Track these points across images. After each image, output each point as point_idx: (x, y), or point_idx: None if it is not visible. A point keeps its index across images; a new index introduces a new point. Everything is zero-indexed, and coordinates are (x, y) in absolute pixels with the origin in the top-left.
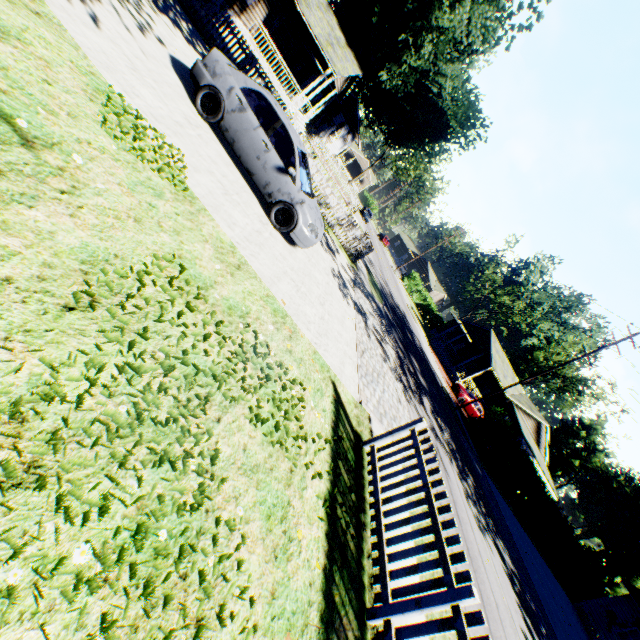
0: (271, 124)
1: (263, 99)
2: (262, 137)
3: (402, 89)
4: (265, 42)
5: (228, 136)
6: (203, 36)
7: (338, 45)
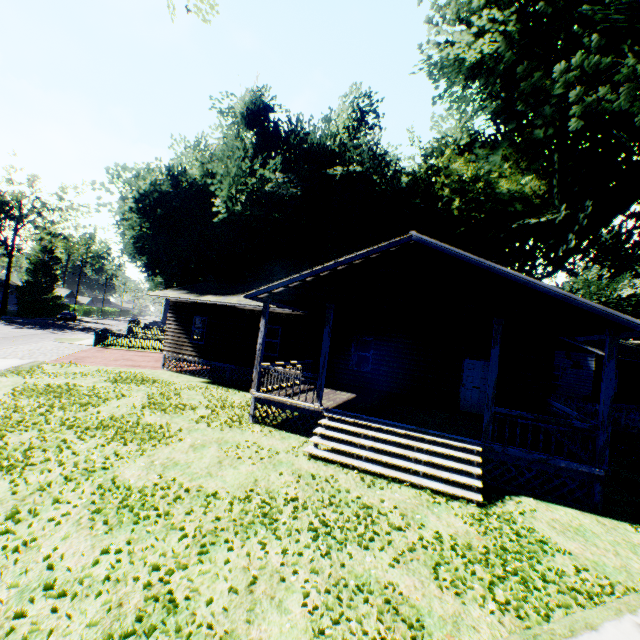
0: None
1: None
2: None
3: None
4: None
5: None
6: None
7: None
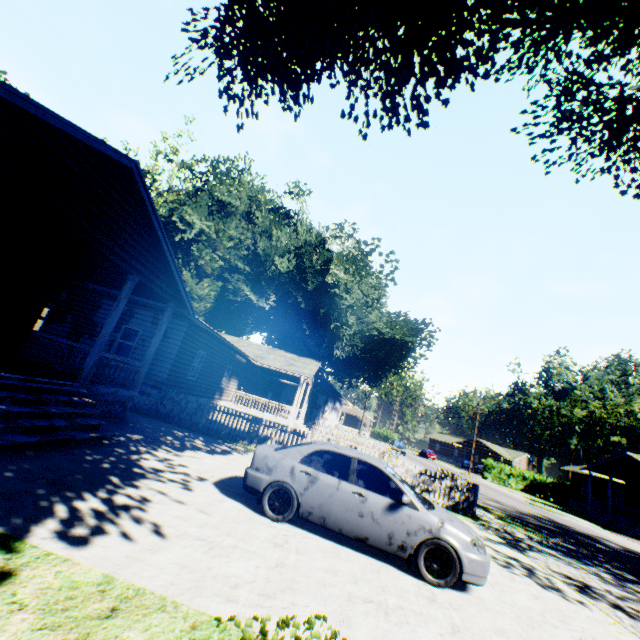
0: (347, 468)
1: (324, 452)
2: (349, 489)
3: (355, 349)
4: (243, 398)
5: (314, 517)
6: (211, 435)
7: (295, 361)
